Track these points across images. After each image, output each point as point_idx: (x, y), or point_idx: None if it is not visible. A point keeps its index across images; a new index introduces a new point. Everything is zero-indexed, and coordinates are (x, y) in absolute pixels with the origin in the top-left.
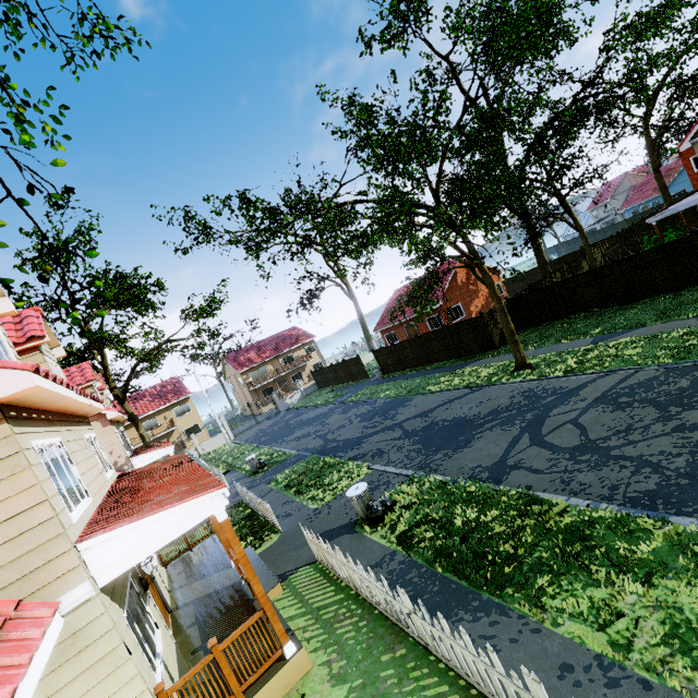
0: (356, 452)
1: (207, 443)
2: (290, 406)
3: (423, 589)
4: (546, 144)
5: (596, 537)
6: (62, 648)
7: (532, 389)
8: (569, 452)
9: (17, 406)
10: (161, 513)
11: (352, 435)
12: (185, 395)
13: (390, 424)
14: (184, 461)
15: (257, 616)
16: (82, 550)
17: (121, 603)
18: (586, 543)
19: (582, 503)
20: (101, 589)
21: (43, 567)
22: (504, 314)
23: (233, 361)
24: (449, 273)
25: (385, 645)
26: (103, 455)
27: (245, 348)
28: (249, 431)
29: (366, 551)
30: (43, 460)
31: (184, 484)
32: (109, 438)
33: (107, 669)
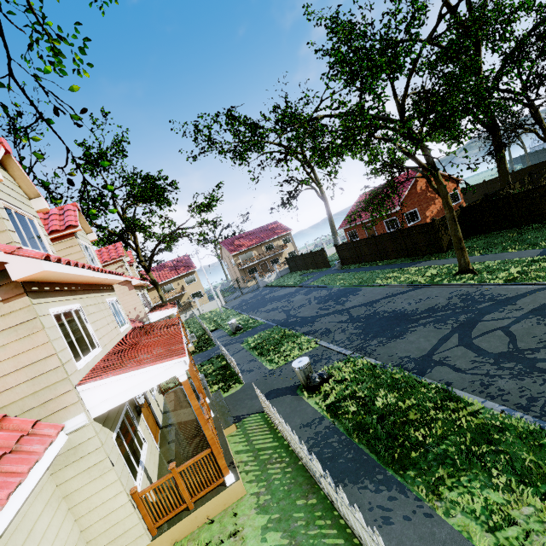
0: (309, 328)
1: (206, 305)
2: (267, 284)
3: (340, 454)
4: (526, 52)
5: (504, 442)
6: (67, 455)
7: (470, 293)
8: (494, 357)
9: (41, 282)
10: (137, 370)
11: (309, 314)
12: (193, 269)
13: (340, 309)
14: (174, 325)
15: (206, 452)
16: (80, 391)
17: (113, 427)
18: (492, 447)
19: (497, 408)
20: (95, 418)
21: (53, 400)
22: (454, 223)
23: (228, 246)
24: (410, 181)
25: (301, 492)
26: (121, 313)
27: (237, 236)
28: (235, 300)
29: (302, 412)
30: (59, 322)
31: (163, 347)
32: (133, 299)
33: (97, 473)
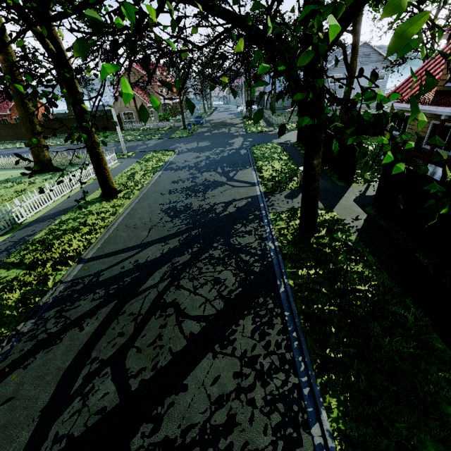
0: None
1: None
2: None
3: None
4: None
5: None
6: None
7: None
8: None
9: None
10: None
11: None
12: None
13: None
14: None
15: None
16: None
17: None
18: None
19: None
20: None
21: None
22: None
23: None
24: None
25: None
26: None
27: None
28: None
29: None
30: None
31: None
32: None
33: None
